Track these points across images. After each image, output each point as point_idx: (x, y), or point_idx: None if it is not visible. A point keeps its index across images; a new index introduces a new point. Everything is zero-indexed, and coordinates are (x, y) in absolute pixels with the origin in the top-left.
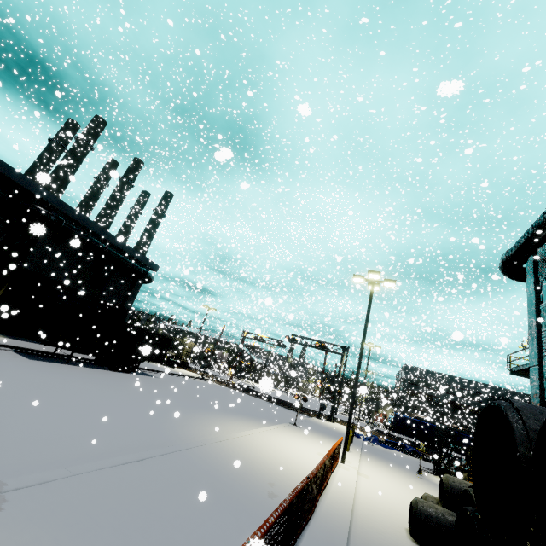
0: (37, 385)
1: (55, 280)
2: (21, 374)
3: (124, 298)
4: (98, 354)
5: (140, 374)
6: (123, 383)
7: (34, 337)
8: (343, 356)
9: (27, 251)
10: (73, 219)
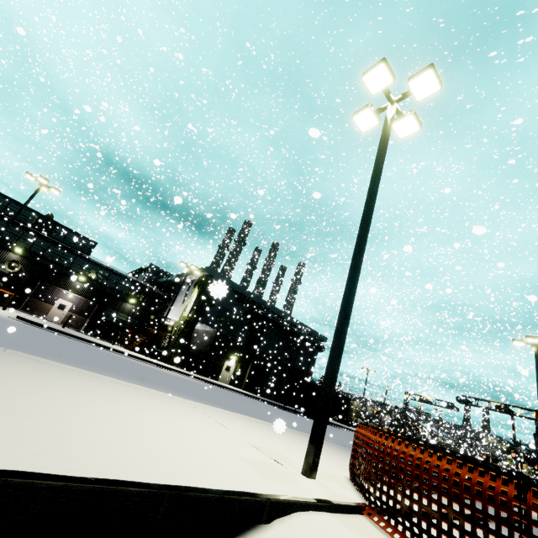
0: (303, 422)
1: (271, 355)
2: (290, 416)
3: (307, 365)
4: (308, 408)
5: (333, 426)
6: (333, 429)
7: (276, 394)
8: (537, 421)
9: (259, 339)
10: (278, 315)
